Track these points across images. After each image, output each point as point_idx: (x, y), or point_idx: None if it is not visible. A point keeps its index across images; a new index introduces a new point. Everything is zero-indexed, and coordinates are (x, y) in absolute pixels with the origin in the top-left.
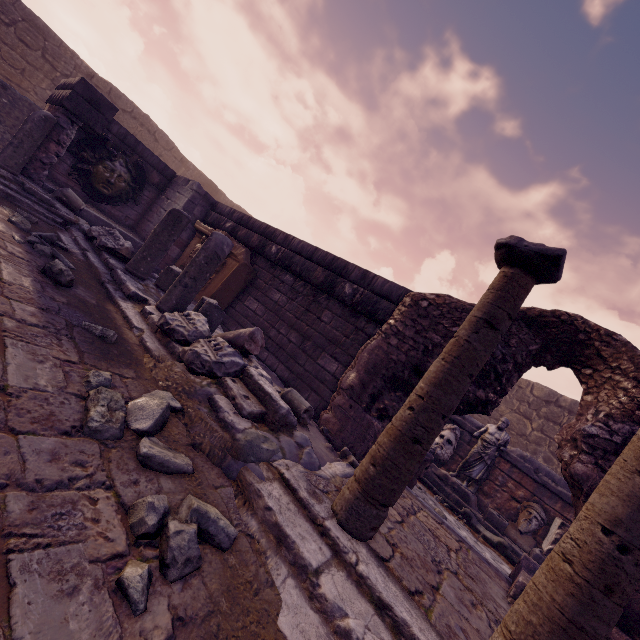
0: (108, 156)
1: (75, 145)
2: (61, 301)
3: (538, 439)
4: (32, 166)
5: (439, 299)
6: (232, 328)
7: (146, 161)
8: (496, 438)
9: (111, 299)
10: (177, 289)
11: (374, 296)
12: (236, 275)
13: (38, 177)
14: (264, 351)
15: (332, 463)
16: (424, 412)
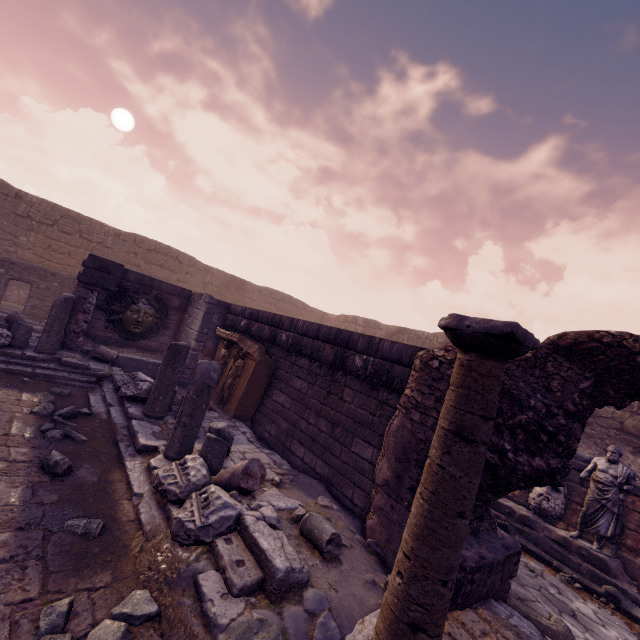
0: (132, 301)
1: (105, 303)
2: (50, 502)
3: None
4: (69, 338)
5: (449, 354)
6: (267, 427)
7: (164, 292)
8: (612, 475)
9: (121, 461)
10: (177, 431)
11: (385, 363)
12: (256, 374)
13: (75, 345)
14: (300, 447)
15: (366, 617)
16: (414, 581)
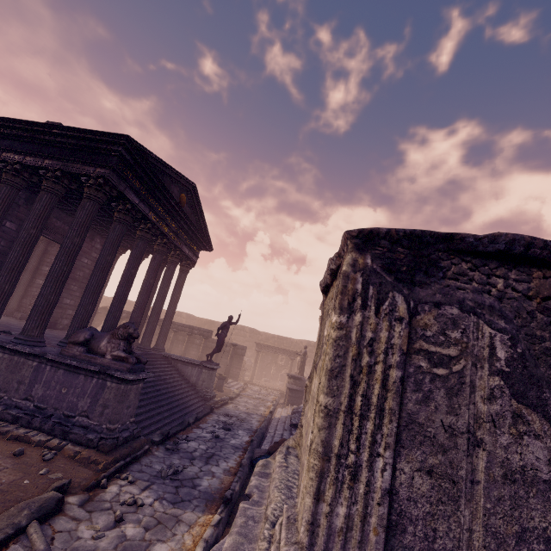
0: None
1: None
2: None
3: None
4: None
5: None
6: None
7: None
8: None
9: None
10: None
11: None
12: None
13: None
14: None
15: None
16: None
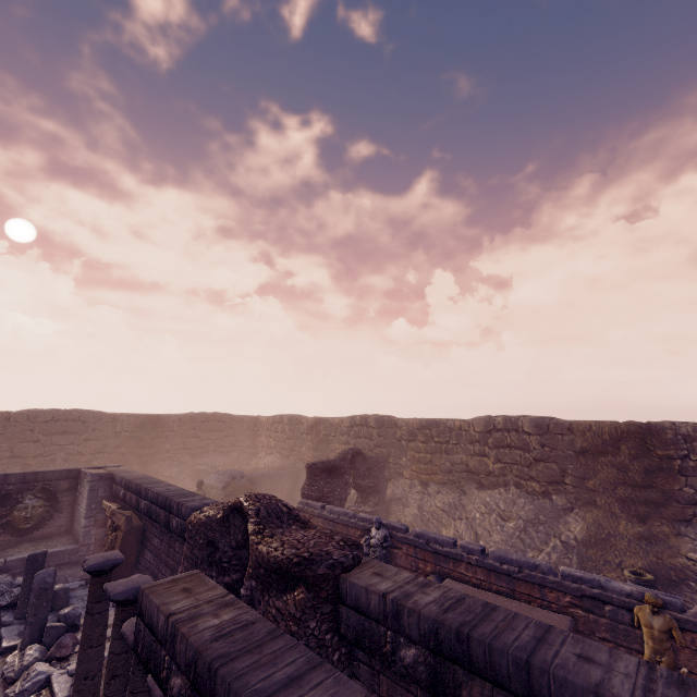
0: (17, 501)
1: None
2: None
3: (501, 470)
4: None
5: (195, 519)
6: None
7: (50, 480)
8: (377, 539)
9: None
10: (27, 629)
11: (184, 523)
12: (125, 542)
13: None
14: None
15: None
16: (75, 682)
